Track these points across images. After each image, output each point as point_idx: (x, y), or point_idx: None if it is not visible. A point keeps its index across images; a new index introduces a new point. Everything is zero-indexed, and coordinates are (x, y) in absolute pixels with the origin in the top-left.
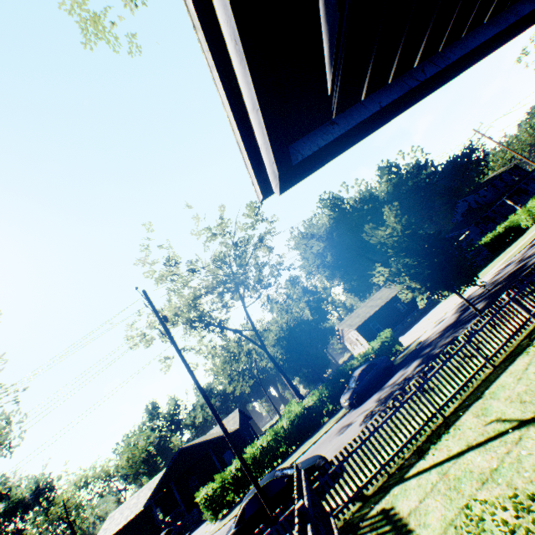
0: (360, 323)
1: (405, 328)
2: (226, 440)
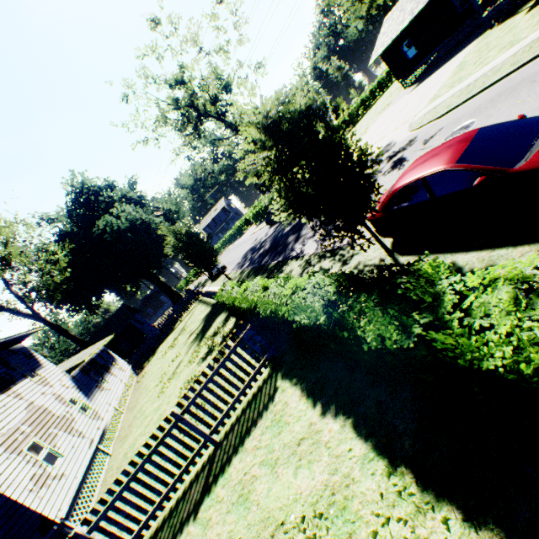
0: (378, 55)
1: (455, 47)
2: None
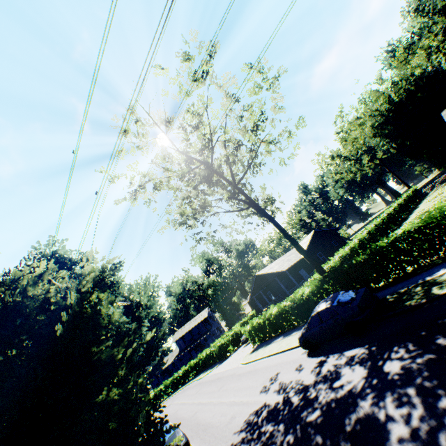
0: None
1: None
2: (298, 263)
